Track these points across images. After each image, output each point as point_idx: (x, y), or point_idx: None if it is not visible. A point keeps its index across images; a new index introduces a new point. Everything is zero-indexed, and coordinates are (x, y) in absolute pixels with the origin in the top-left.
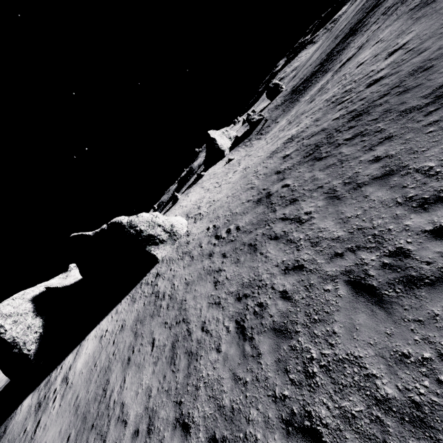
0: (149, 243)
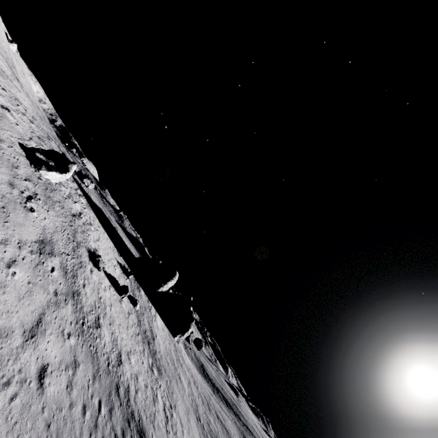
0: (182, 333)
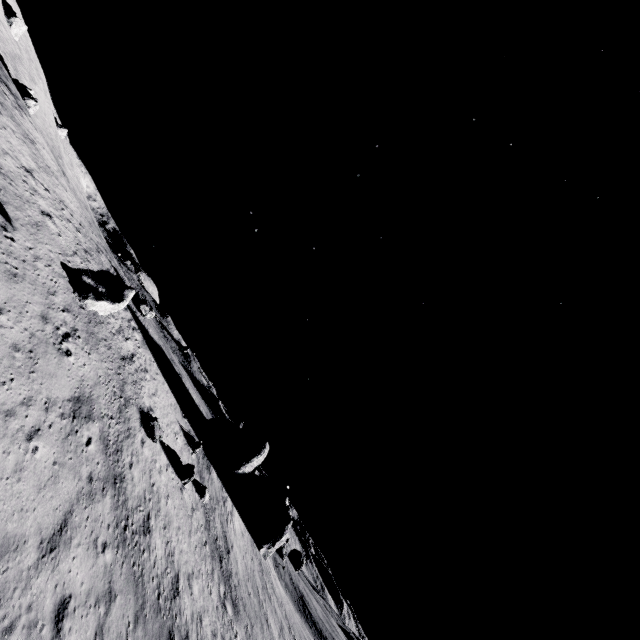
0: (272, 542)
